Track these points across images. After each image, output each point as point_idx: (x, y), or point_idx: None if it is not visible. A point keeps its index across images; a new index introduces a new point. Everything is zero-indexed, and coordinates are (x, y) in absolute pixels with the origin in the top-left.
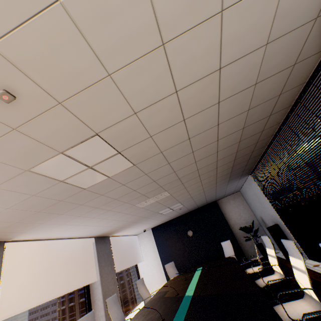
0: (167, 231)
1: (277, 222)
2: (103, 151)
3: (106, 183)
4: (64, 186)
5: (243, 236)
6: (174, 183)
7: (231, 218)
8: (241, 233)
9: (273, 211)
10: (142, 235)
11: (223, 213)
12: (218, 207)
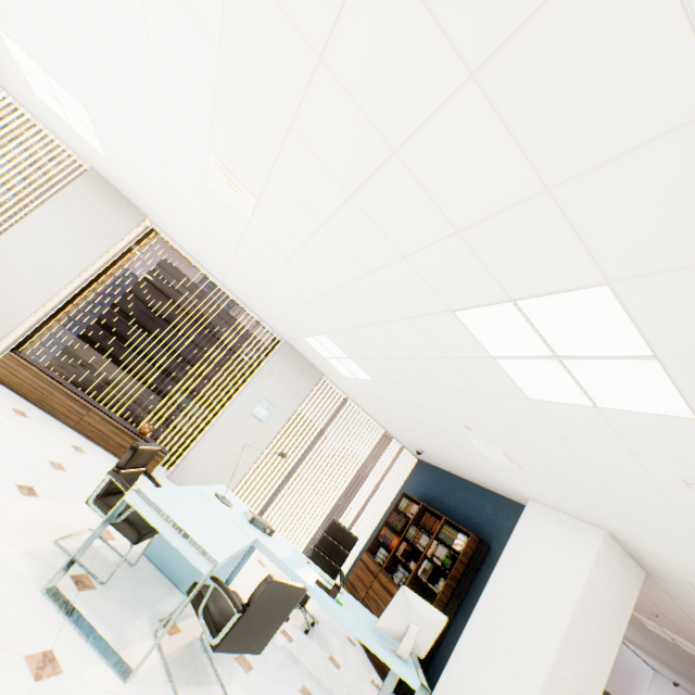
0: None
1: None
2: (689, 645)
3: (670, 642)
4: (631, 615)
5: None
6: None
7: None
8: None
9: None
10: (664, 681)
11: None
12: None
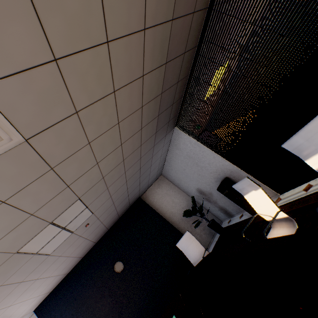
0: (74, 293)
1: (225, 175)
2: None
3: None
4: None
5: (187, 226)
6: (0, 15)
7: (166, 211)
8: (184, 224)
9: (218, 161)
10: None
11: (155, 209)
12: (146, 204)
